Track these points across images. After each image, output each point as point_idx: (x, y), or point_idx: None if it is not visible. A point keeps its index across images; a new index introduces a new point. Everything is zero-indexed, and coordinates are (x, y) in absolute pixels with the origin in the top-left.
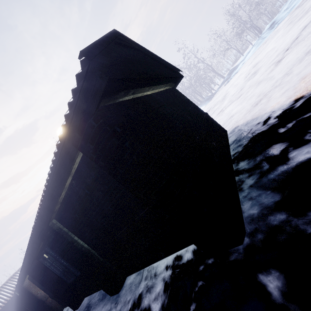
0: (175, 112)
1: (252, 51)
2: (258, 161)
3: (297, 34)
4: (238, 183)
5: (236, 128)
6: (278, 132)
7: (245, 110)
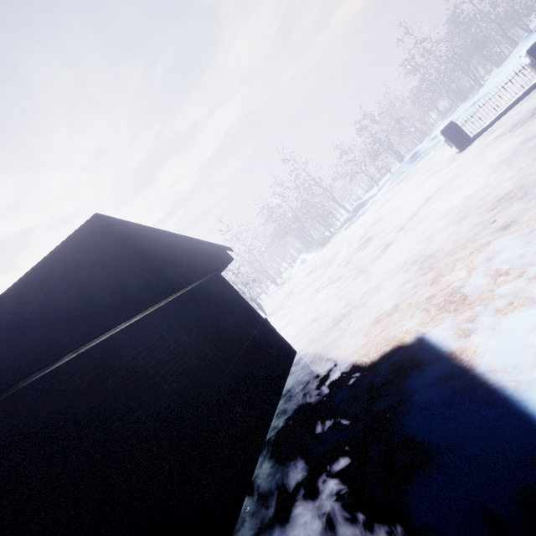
0: (179, 350)
1: (386, 187)
2: (275, 482)
3: (420, 204)
4: (239, 521)
5: (304, 358)
6: (315, 428)
7: (327, 322)
